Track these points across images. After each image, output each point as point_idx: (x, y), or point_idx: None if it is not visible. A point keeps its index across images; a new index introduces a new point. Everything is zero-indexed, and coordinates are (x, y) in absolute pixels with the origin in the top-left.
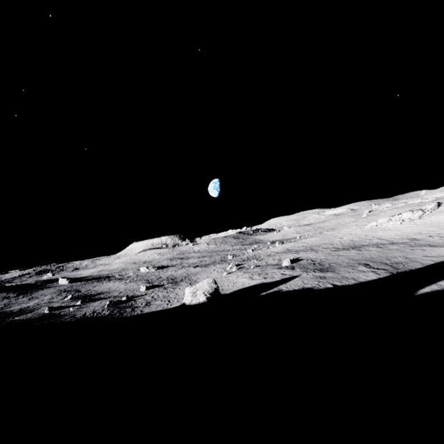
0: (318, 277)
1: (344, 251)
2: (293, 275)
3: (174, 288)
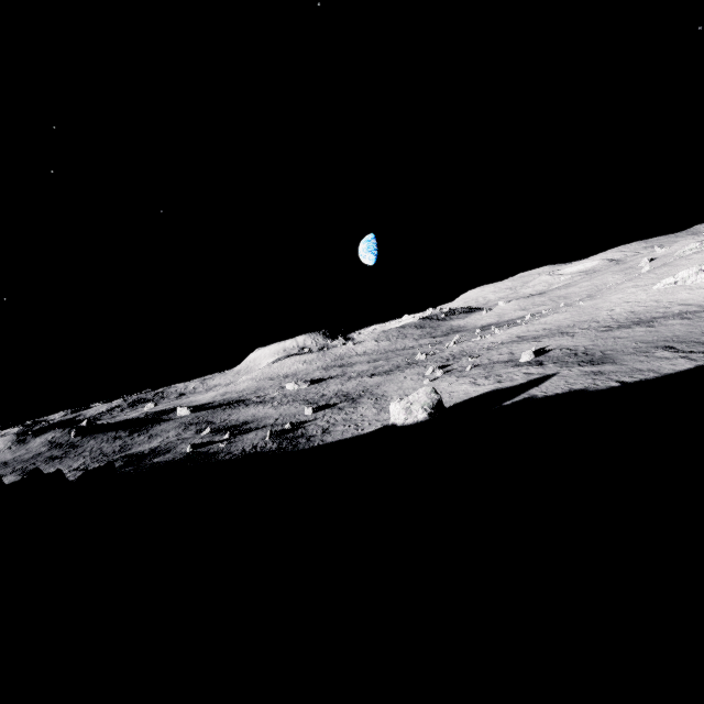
0: (590, 372)
1: (622, 330)
2: (545, 374)
3: (354, 407)
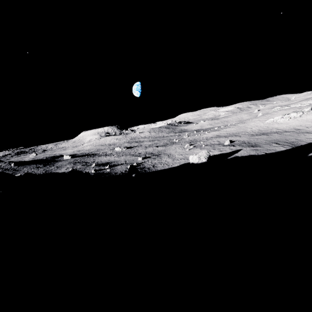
0: (253, 149)
1: (258, 136)
2: (237, 149)
3: (160, 158)
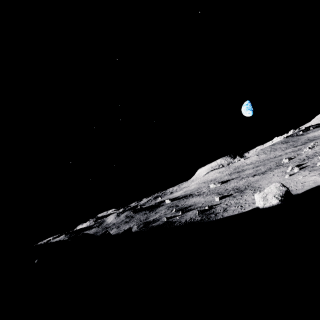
0: None
1: None
2: None
3: (241, 195)
